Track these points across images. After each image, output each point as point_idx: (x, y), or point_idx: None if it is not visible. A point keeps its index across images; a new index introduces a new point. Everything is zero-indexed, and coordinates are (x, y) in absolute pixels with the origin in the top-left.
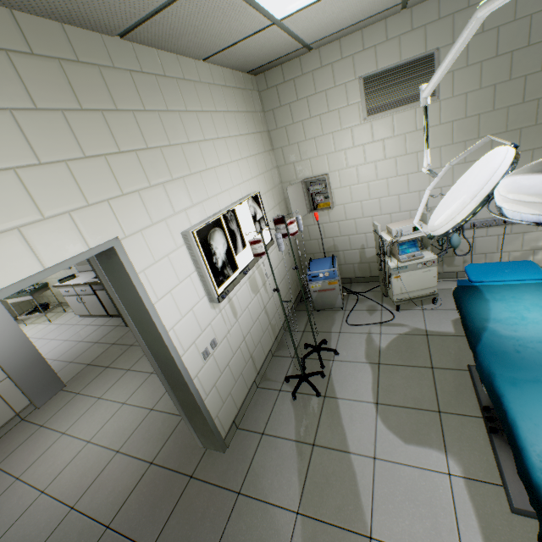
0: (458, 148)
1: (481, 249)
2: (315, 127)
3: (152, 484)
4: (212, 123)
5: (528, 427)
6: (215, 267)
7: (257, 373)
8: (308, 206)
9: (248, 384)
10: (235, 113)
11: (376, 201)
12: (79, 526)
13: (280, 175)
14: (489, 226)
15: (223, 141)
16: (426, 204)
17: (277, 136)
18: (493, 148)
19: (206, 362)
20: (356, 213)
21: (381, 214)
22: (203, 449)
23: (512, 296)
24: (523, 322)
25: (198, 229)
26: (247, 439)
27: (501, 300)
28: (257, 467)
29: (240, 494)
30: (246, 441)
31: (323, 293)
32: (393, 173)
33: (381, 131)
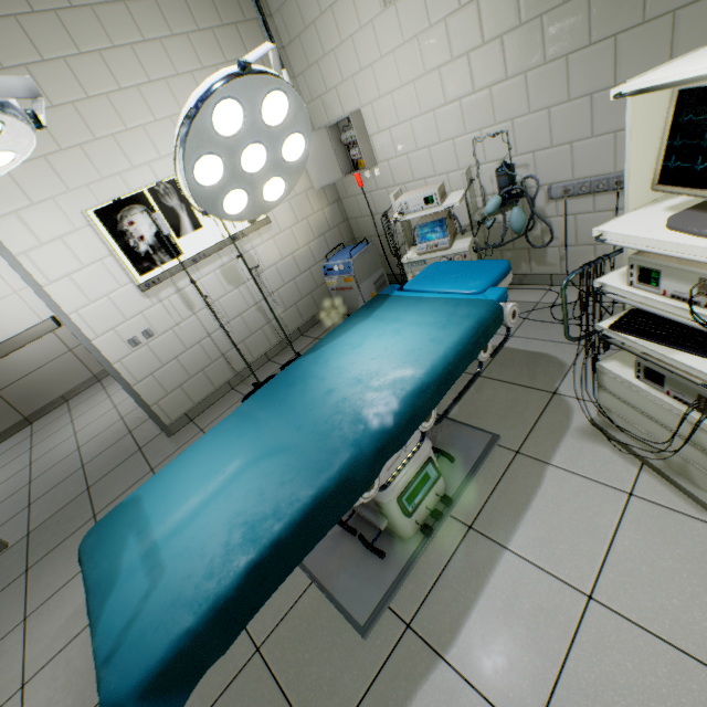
0: (531, 33)
1: (587, 236)
2: (330, 30)
3: (120, 447)
4: (138, 61)
5: (182, 457)
6: (134, 252)
7: (235, 375)
8: (343, 165)
9: (217, 383)
10: (193, 35)
11: (426, 153)
12: (74, 460)
13: (311, 119)
14: (592, 192)
15: (164, 83)
16: (473, 155)
17: (294, 55)
18: (593, 22)
19: (135, 351)
20: (404, 175)
21: (435, 175)
22: (162, 431)
23: (397, 316)
24: (350, 351)
25: (99, 208)
26: (190, 431)
27: (380, 319)
28: (176, 455)
29: (152, 471)
30: (188, 433)
31: (342, 293)
32: (439, 99)
33: (411, 20)
